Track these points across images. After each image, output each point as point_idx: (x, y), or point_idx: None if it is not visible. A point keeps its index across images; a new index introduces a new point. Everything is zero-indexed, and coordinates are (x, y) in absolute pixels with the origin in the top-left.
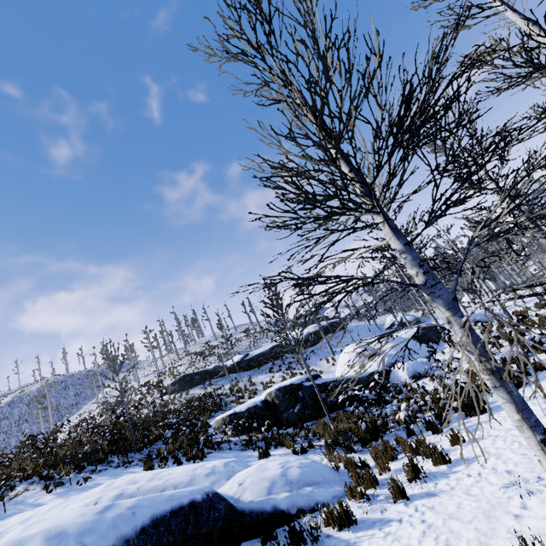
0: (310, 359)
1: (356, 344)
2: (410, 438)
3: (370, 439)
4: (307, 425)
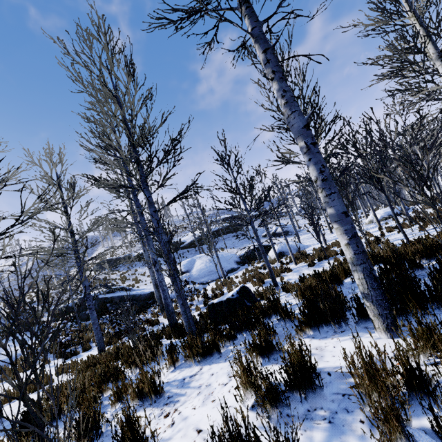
0: (188, 257)
1: (190, 259)
2: (56, 358)
3: (50, 352)
4: (81, 324)
